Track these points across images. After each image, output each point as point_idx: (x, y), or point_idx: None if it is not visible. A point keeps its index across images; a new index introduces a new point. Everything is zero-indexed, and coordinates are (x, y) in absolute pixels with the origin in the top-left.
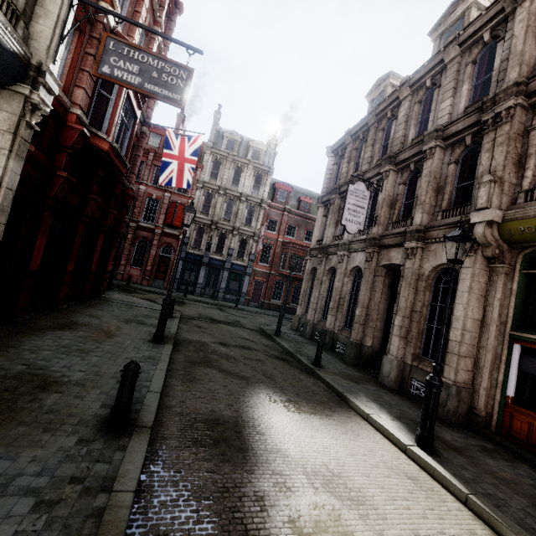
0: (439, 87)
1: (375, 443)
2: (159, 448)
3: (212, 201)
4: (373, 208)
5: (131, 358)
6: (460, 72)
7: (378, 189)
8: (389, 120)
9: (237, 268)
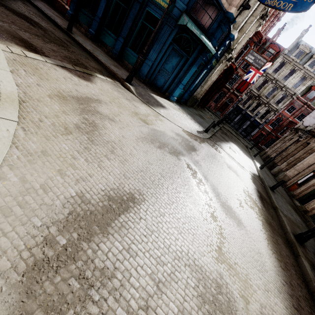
0: None
1: (250, 161)
2: (217, 133)
3: (265, 85)
4: None
5: None
6: None
7: None
8: None
9: (256, 122)
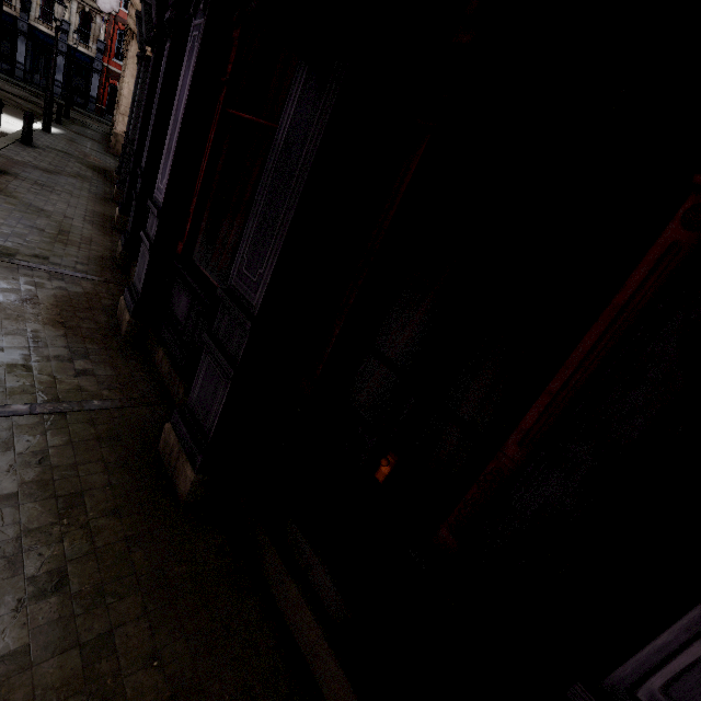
0: None
1: (15, 122)
2: None
3: None
4: None
5: None
6: None
7: None
8: None
9: (79, 57)
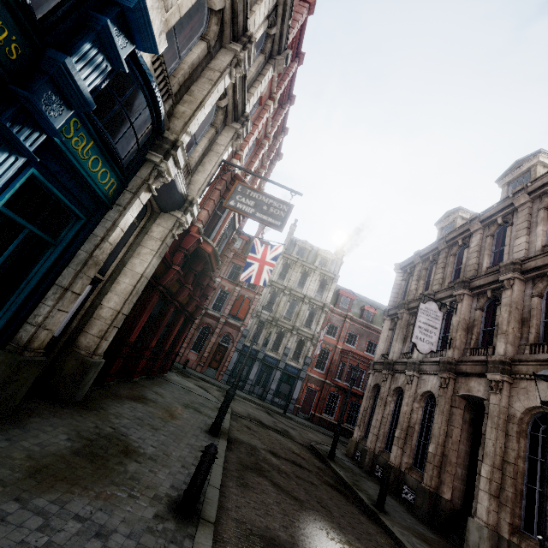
0: (511, 225)
1: None
2: None
3: (276, 299)
4: (447, 329)
5: (191, 444)
6: (532, 215)
7: (452, 311)
8: (460, 247)
9: (290, 370)
